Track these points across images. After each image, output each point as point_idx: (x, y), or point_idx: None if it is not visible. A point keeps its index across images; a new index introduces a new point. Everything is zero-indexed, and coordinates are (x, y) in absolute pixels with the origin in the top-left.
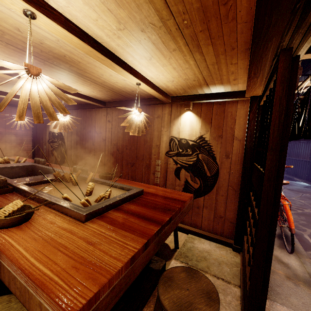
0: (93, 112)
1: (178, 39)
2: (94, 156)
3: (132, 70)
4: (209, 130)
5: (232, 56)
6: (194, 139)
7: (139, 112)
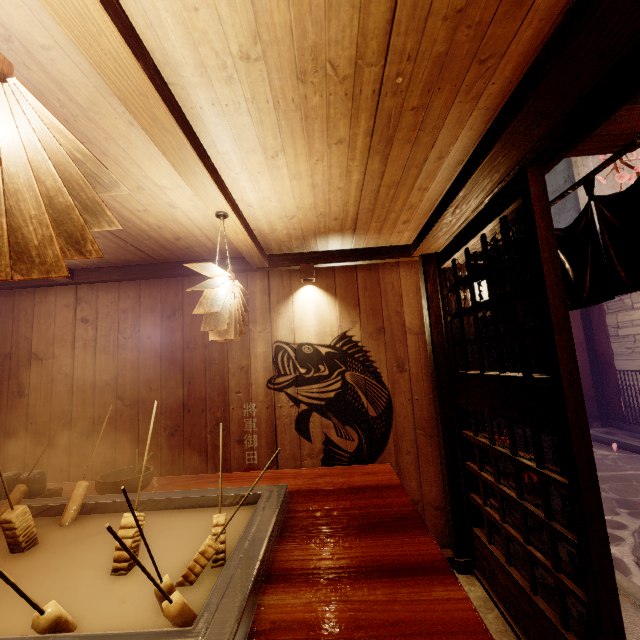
0: (21, 300)
1: (362, 117)
2: (26, 432)
3: (218, 177)
4: (358, 320)
5: (430, 172)
6: (329, 342)
7: (231, 279)
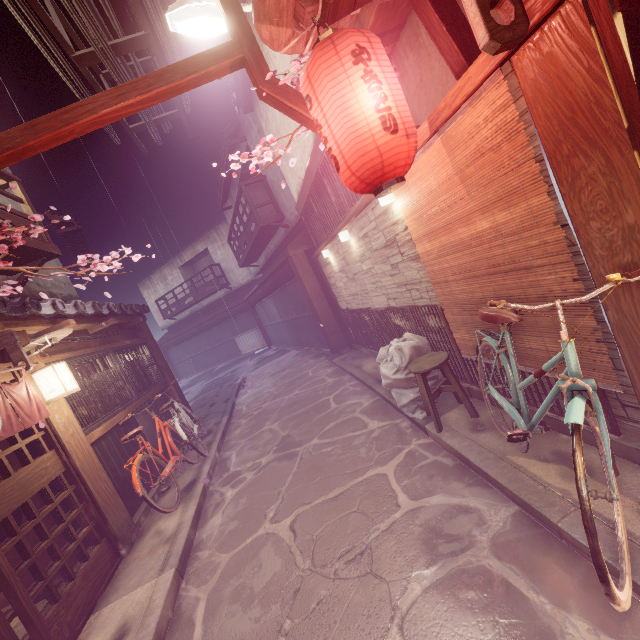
0: None
1: None
2: None
3: None
4: None
5: None
6: None
7: None
